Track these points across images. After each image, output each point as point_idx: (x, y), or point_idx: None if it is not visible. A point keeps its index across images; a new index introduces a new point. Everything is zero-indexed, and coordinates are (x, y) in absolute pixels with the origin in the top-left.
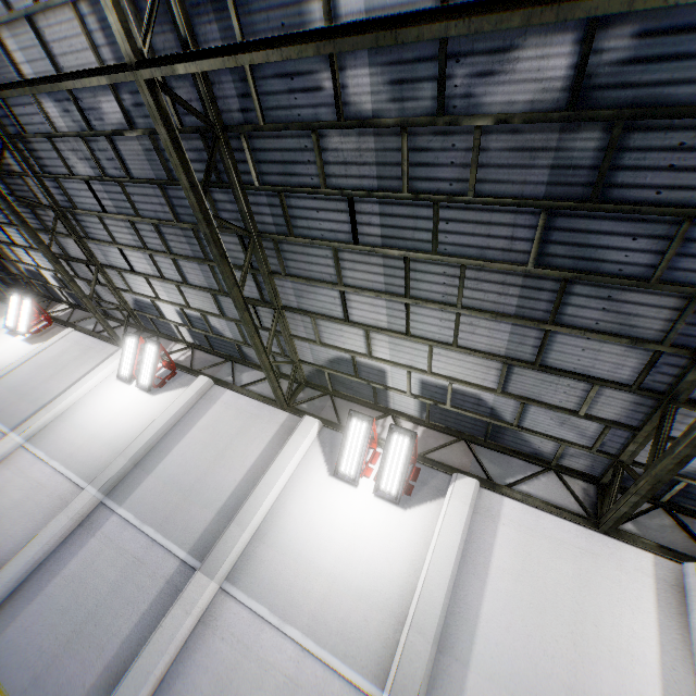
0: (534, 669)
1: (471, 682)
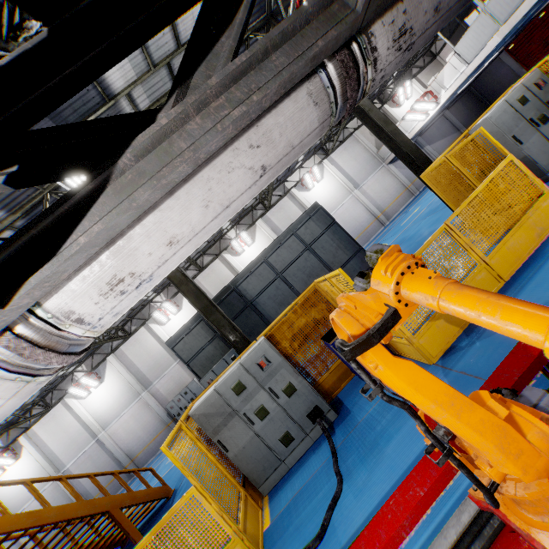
0: (65, 444)
1: (61, 458)
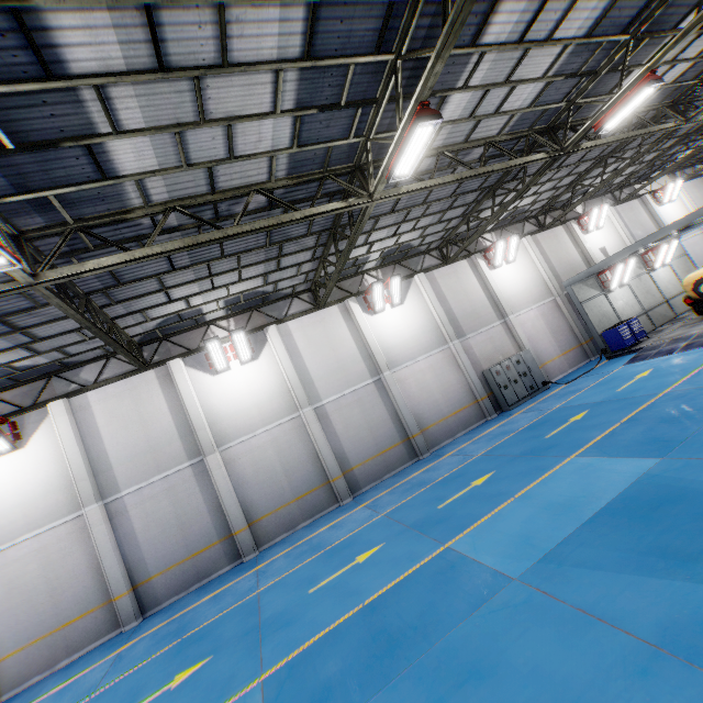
0: (328, 366)
1: (317, 385)
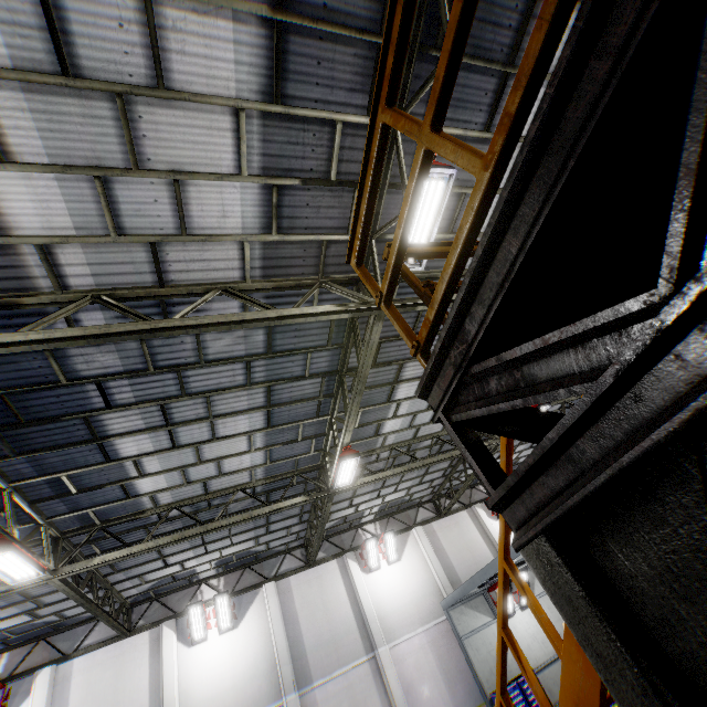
0: None
1: None
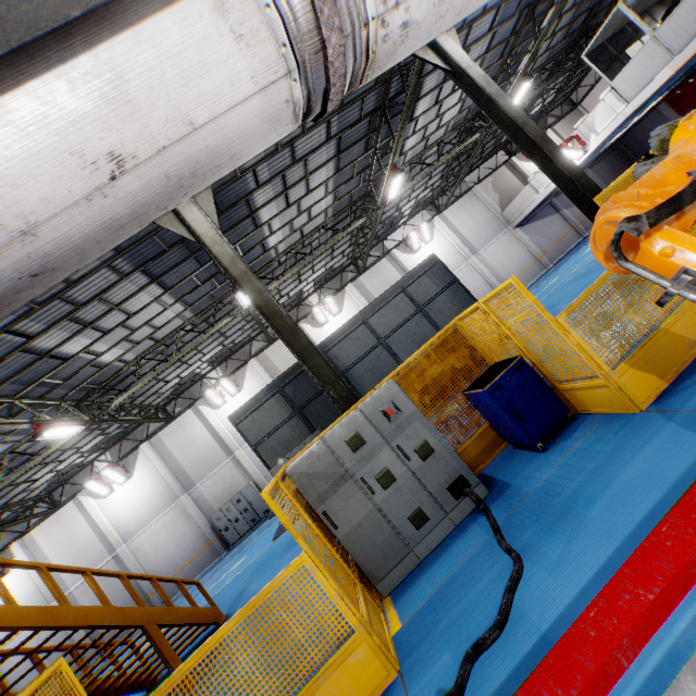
0: (72, 558)
1: (64, 577)
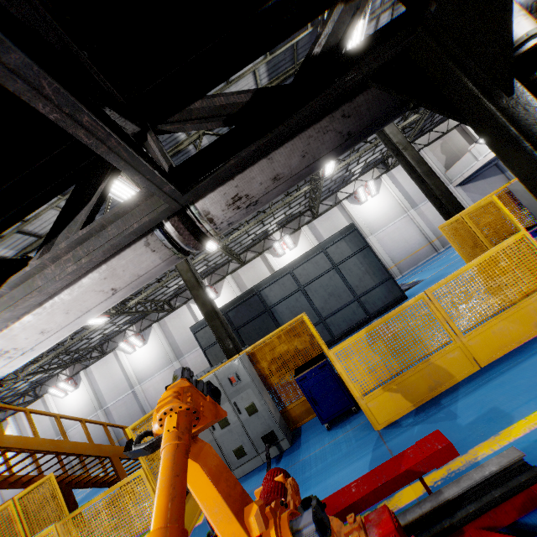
0: (110, 386)
1: (105, 397)
